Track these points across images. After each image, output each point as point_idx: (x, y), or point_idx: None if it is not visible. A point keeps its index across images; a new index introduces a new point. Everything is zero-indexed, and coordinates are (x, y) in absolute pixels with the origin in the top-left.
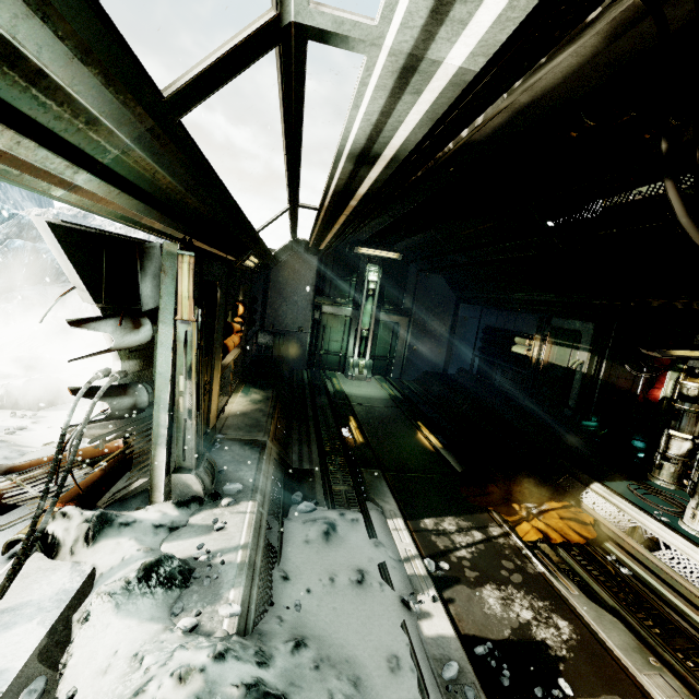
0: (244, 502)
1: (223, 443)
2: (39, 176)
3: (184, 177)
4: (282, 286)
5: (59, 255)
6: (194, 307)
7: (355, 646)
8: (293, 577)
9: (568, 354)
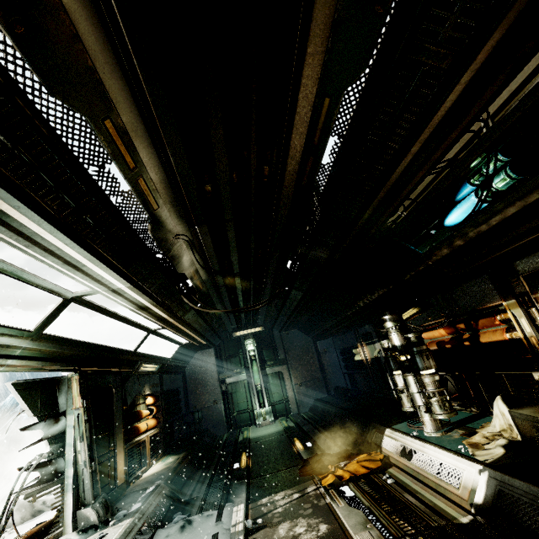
0: (125, 520)
1: (130, 495)
2: None
3: (56, 346)
4: (195, 376)
5: (17, 396)
6: (81, 399)
7: None
8: None
9: (373, 348)
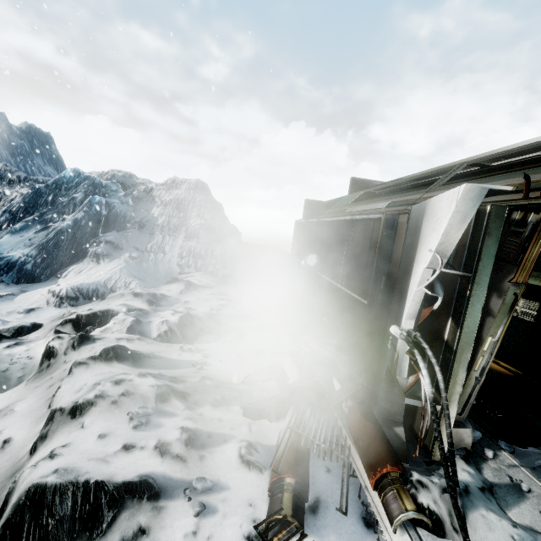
0: (499, 452)
1: None
2: None
3: None
4: None
5: (458, 222)
6: (531, 270)
7: None
8: None
9: None
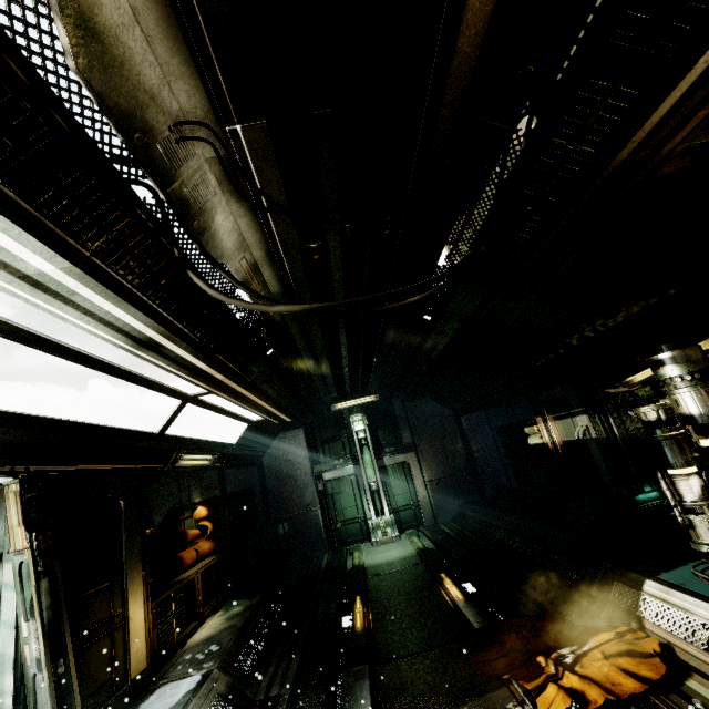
0: None
1: (155, 693)
2: None
3: None
4: (277, 470)
5: None
6: (27, 533)
7: None
8: None
9: (571, 424)
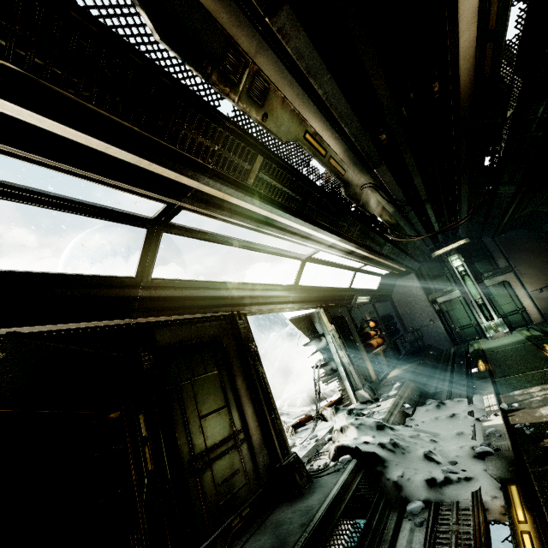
0: (389, 399)
1: (384, 387)
2: (284, 309)
3: (306, 293)
4: (403, 301)
5: (294, 327)
6: (331, 325)
7: (442, 432)
8: (416, 419)
9: None
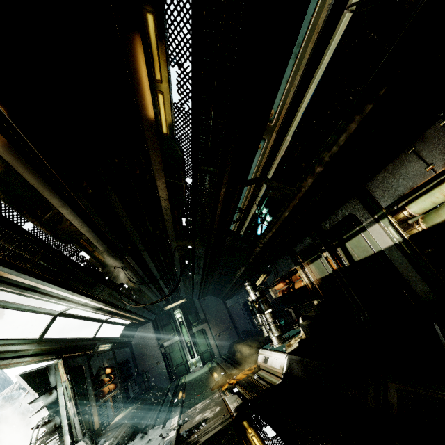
0: (105, 443)
1: (104, 434)
2: (20, 363)
3: (49, 344)
4: (140, 347)
5: (23, 383)
6: (66, 375)
7: None
8: None
9: None
